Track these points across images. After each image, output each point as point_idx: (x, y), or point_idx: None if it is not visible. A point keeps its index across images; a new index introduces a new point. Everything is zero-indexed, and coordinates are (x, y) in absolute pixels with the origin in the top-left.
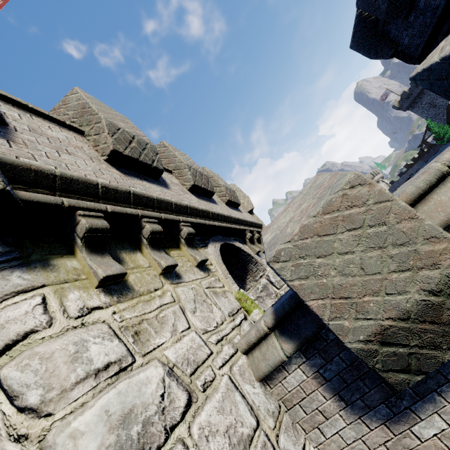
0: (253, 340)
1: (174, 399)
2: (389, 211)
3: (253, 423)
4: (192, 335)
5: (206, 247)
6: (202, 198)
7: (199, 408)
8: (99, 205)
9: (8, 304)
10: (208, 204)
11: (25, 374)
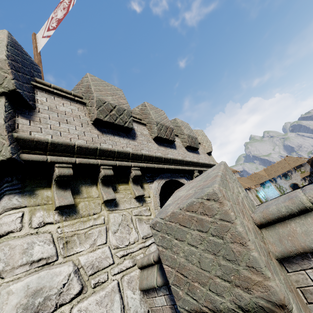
0: (144, 263)
1: (71, 288)
2: (228, 230)
3: None
4: (105, 249)
5: (152, 183)
6: (163, 145)
7: (84, 298)
8: (71, 159)
9: (6, 214)
10: (166, 150)
11: (1, 253)
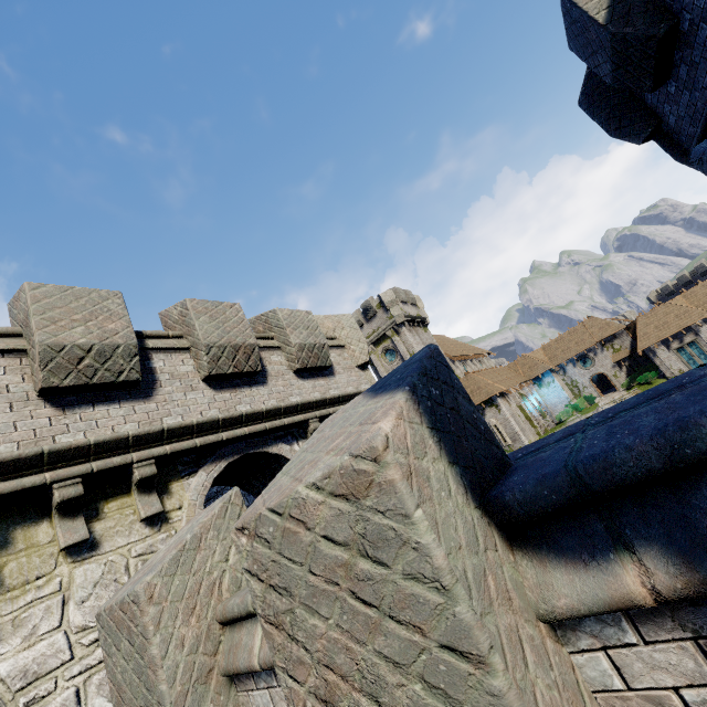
0: None
1: None
2: (146, 650)
3: None
4: (56, 638)
5: (193, 475)
6: (231, 385)
7: None
8: None
9: None
10: (236, 395)
11: None
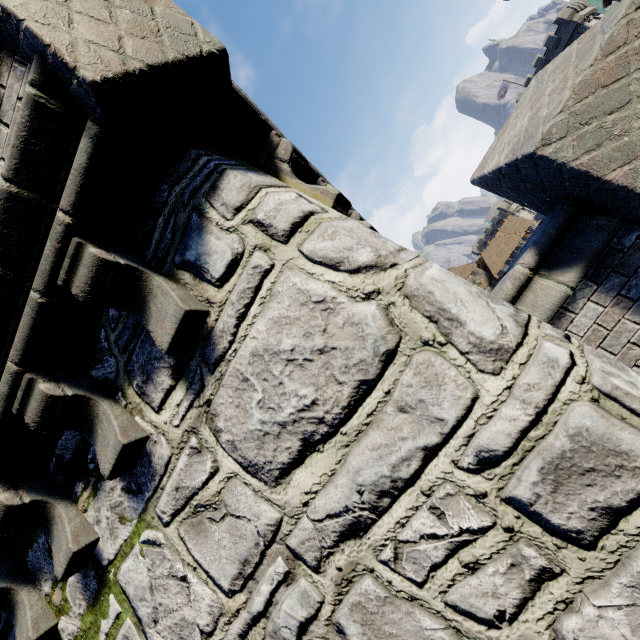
0: (511, 293)
1: None
2: None
3: None
4: None
5: None
6: None
7: None
8: None
9: (268, 191)
10: None
11: (338, 240)
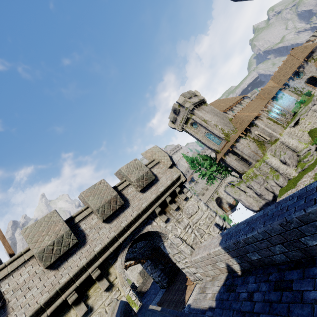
0: None
1: None
2: None
3: None
4: None
5: (116, 261)
6: (115, 216)
7: None
8: None
9: None
10: (119, 219)
11: None
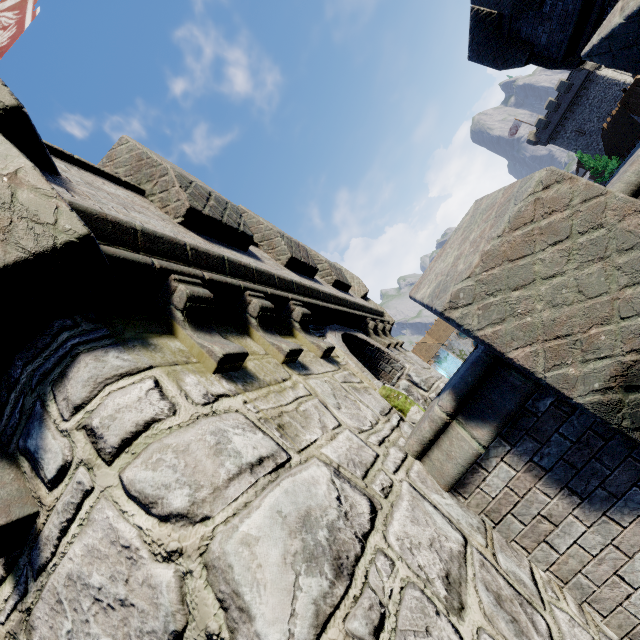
0: (428, 436)
1: (354, 504)
2: (604, 208)
3: (459, 538)
4: (346, 434)
5: (324, 337)
6: (304, 277)
7: (388, 517)
8: (194, 270)
9: (113, 389)
10: (313, 283)
11: (160, 472)
